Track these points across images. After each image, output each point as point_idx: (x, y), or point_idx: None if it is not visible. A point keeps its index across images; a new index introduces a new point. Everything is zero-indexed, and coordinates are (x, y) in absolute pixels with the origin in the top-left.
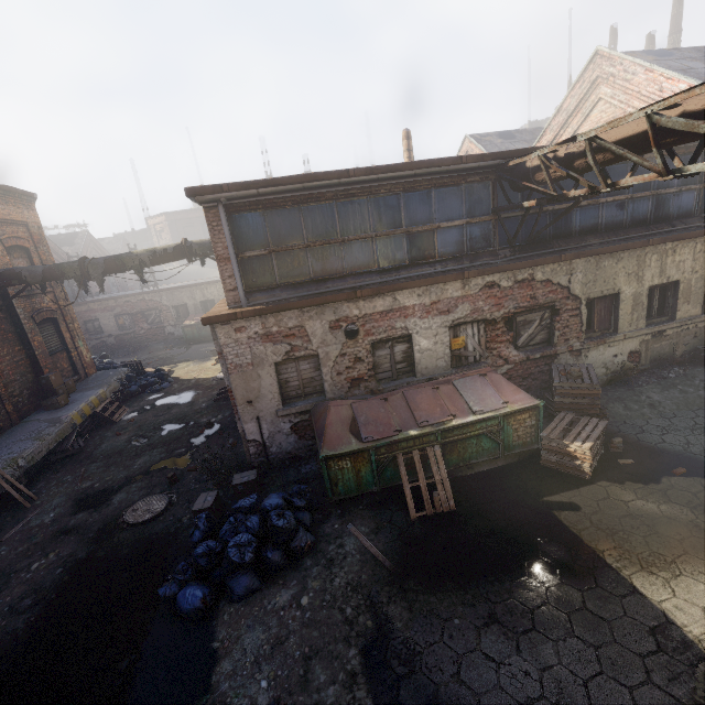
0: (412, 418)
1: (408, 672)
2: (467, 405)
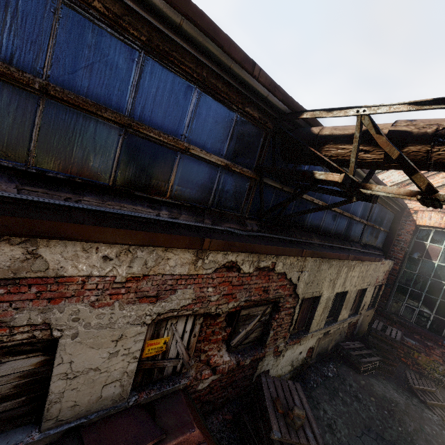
0: None
1: None
2: None
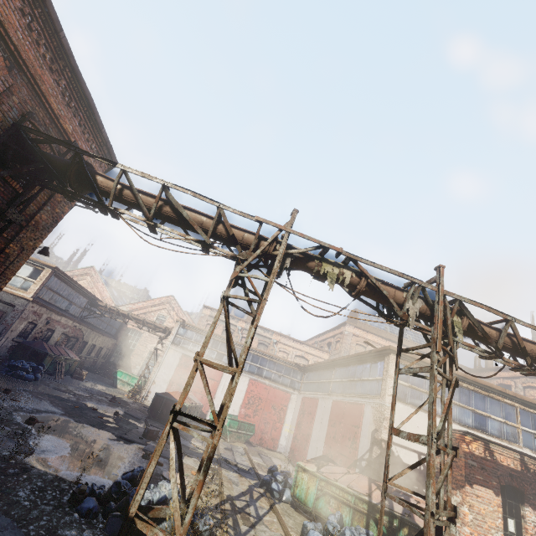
0: (60, 353)
1: (81, 391)
2: (69, 355)
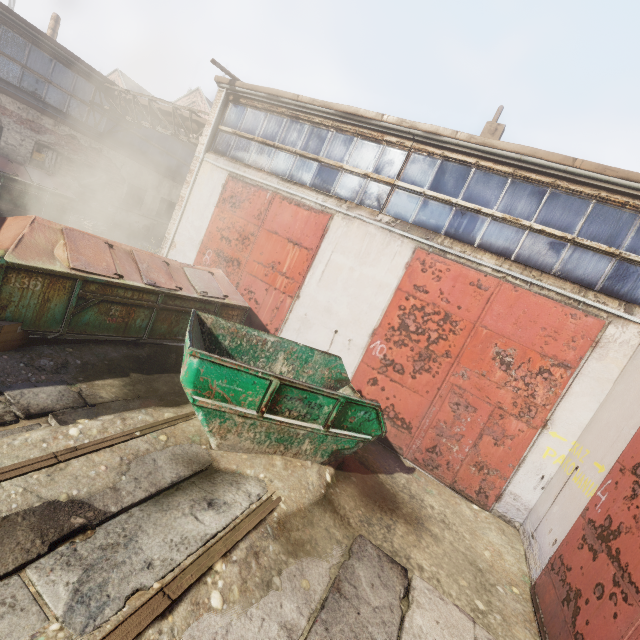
0: None
1: None
2: (30, 178)
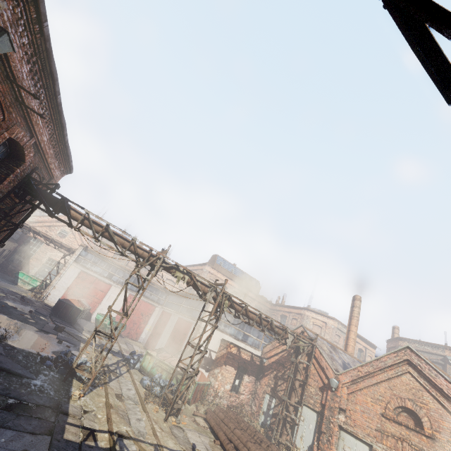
0: None
1: None
2: None
